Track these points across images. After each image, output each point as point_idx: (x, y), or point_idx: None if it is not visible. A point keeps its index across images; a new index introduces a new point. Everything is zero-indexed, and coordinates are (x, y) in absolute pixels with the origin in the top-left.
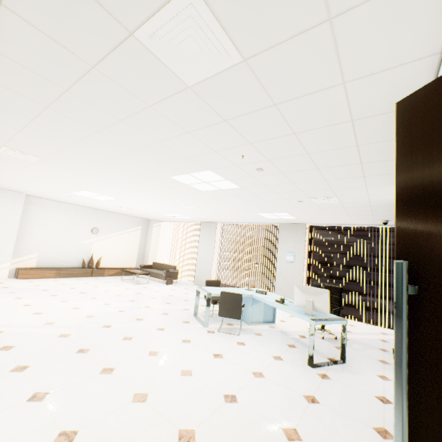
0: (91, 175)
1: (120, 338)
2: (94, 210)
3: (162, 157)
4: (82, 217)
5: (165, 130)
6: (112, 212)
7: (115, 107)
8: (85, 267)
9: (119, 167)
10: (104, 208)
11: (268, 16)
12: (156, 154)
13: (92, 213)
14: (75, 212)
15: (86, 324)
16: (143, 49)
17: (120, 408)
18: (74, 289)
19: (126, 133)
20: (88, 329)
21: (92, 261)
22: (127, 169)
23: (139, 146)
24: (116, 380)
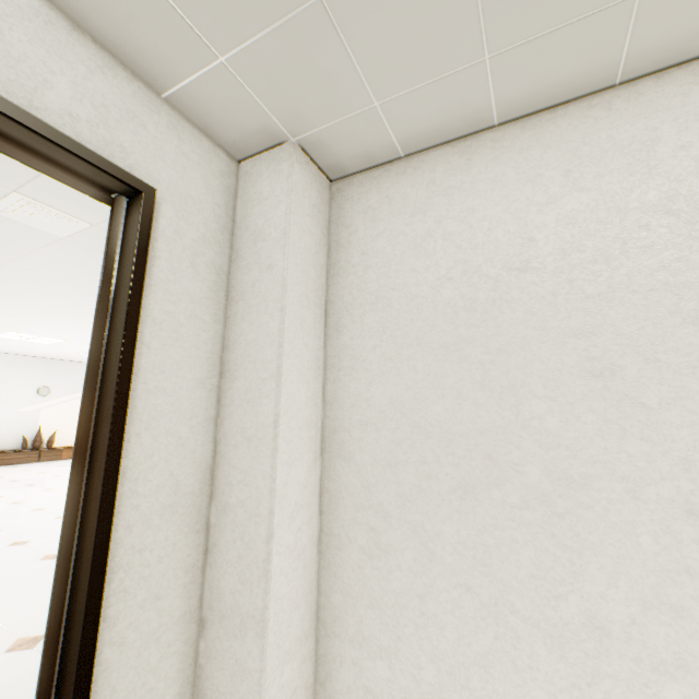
0: (10, 311)
1: (53, 517)
2: (42, 359)
3: (87, 290)
4: (20, 371)
5: (69, 267)
6: (73, 361)
7: (1, 250)
8: (27, 449)
9: (42, 302)
10: (57, 355)
11: (87, 206)
12: (77, 288)
13: (39, 365)
14: (8, 364)
15: (7, 510)
16: (3, 216)
17: (22, 565)
18: (2, 478)
19: (27, 270)
20: (8, 514)
21: (41, 438)
22: (54, 304)
23: (51, 280)
24: (27, 549)
